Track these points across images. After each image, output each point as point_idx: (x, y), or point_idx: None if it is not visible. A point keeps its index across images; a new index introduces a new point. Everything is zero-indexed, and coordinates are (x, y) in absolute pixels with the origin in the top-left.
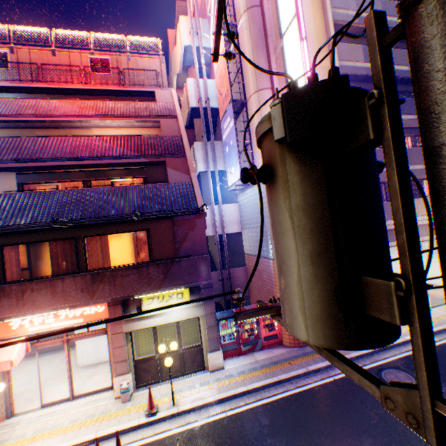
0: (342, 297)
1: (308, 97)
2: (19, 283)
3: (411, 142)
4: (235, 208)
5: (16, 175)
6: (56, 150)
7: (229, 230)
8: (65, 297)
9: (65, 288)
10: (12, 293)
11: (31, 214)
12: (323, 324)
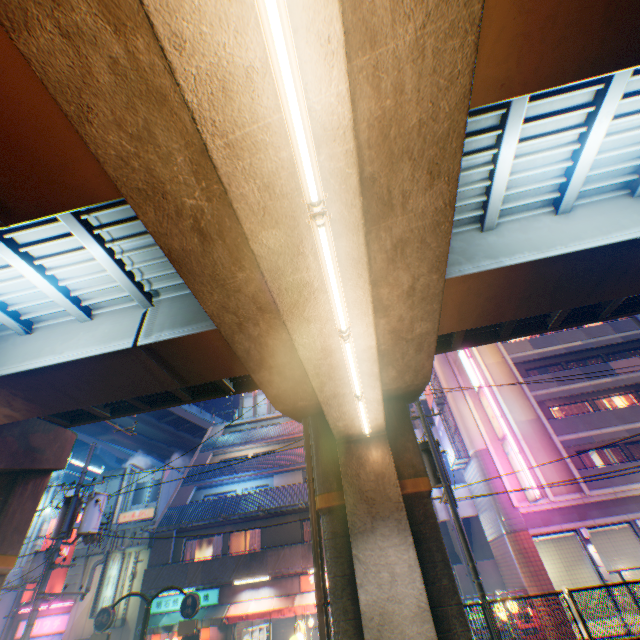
0: (433, 475)
1: (420, 443)
2: None
3: (633, 397)
4: (464, 488)
5: (302, 471)
6: None
7: (463, 512)
8: None
9: None
10: None
11: None
12: (432, 480)
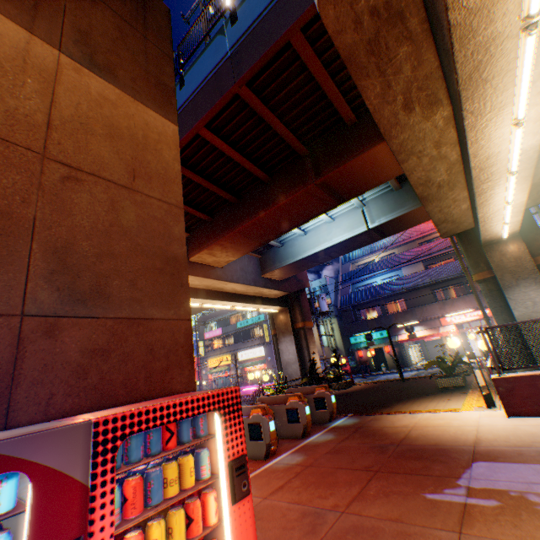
0: None
1: None
2: (449, 299)
3: None
4: None
5: (420, 263)
6: (437, 247)
7: None
8: (469, 303)
9: (468, 300)
10: (447, 303)
11: (443, 274)
12: None
